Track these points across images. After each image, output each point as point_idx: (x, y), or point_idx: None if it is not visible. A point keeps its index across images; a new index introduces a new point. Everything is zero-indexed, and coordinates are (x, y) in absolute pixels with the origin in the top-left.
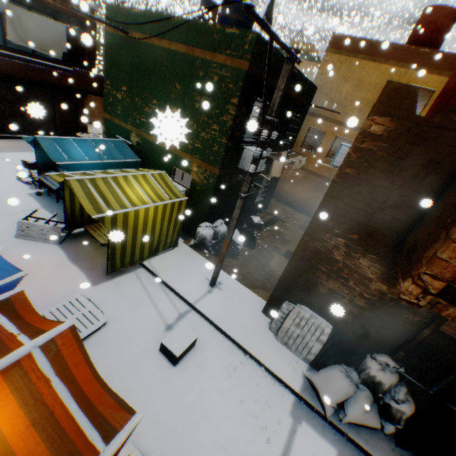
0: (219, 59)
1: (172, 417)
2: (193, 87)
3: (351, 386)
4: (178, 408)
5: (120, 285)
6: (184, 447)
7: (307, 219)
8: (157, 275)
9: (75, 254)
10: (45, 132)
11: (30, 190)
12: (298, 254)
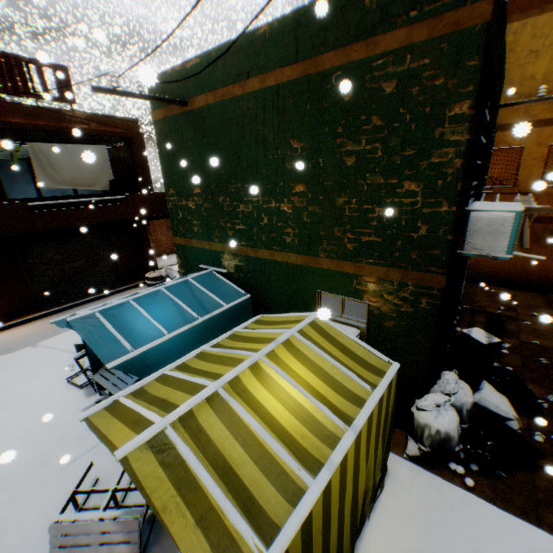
0: (390, 42)
1: None
2: (331, 129)
3: None
4: None
5: None
6: None
7: (541, 298)
8: None
9: None
10: (106, 286)
11: (85, 401)
12: None
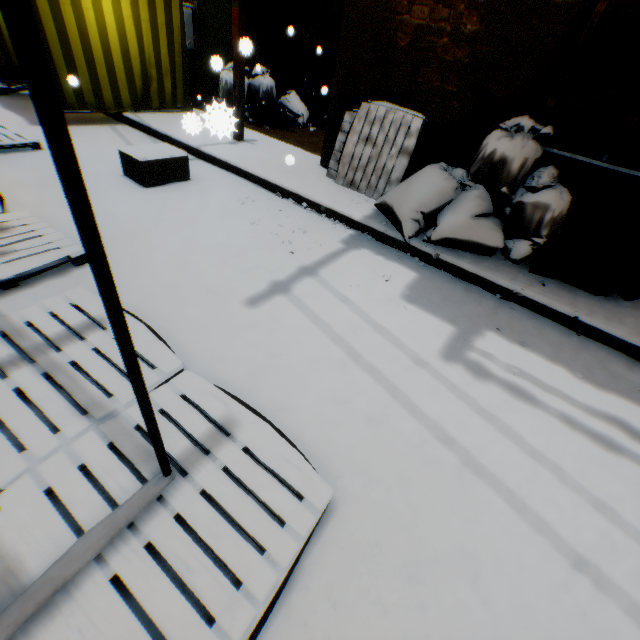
0: None
1: (123, 218)
2: None
3: (450, 182)
4: (137, 214)
5: (80, 131)
6: (133, 238)
7: None
8: (145, 126)
9: (16, 106)
10: None
11: None
12: None
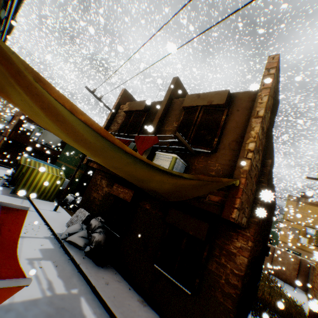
0: None
1: None
2: None
3: (79, 227)
4: None
5: (13, 198)
6: None
7: None
8: (32, 201)
9: (5, 189)
10: None
11: (6, 177)
12: (89, 186)
